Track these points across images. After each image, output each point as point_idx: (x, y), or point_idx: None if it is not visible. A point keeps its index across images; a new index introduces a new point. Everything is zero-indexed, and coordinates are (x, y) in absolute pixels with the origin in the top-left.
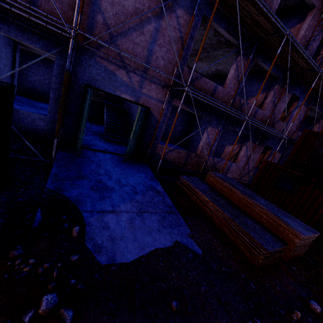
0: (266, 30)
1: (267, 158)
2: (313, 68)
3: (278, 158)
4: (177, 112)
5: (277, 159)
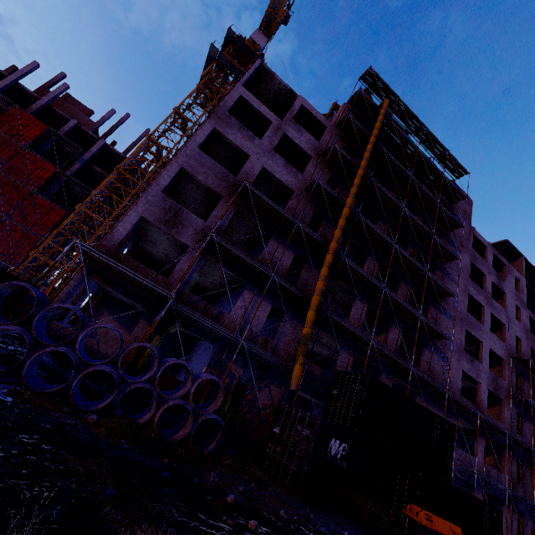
0: (492, 425)
1: (525, 526)
2: (526, 445)
3: (533, 527)
4: (475, 487)
5: (533, 528)
